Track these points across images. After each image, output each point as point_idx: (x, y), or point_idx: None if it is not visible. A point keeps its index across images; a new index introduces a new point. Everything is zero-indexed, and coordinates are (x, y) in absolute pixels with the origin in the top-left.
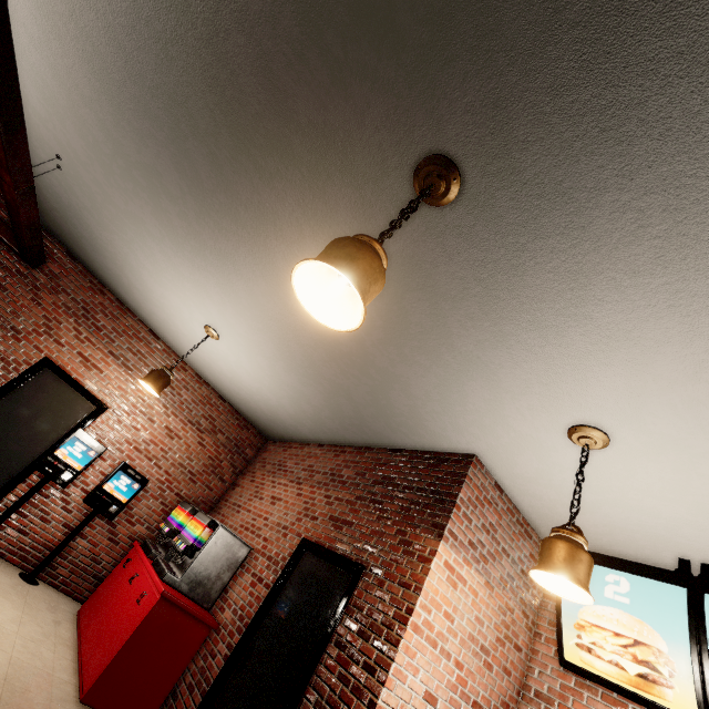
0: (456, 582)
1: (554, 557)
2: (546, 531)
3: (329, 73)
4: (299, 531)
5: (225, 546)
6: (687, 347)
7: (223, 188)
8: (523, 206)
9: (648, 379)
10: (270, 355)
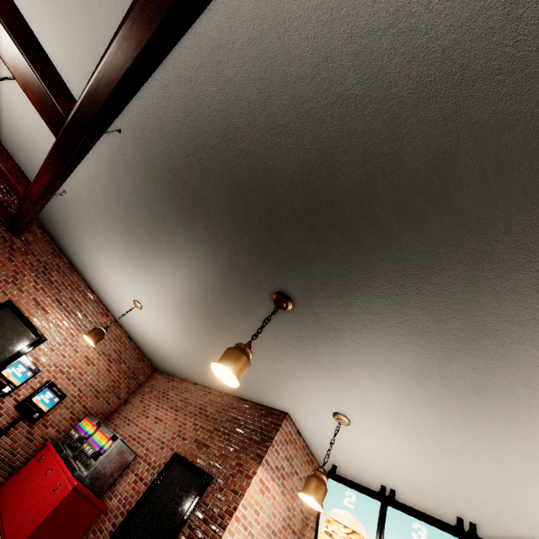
0: (265, 491)
1: (310, 486)
2: (322, 460)
3: (242, 248)
4: (173, 446)
5: (120, 453)
6: (377, 394)
7: (173, 254)
8: (317, 324)
9: (364, 402)
10: (176, 329)
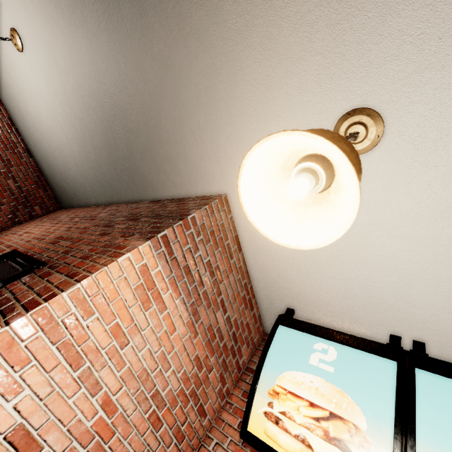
0: (151, 300)
1: None
2: (268, 305)
3: None
4: (18, 247)
5: None
6: None
7: None
8: None
9: None
10: (63, 65)
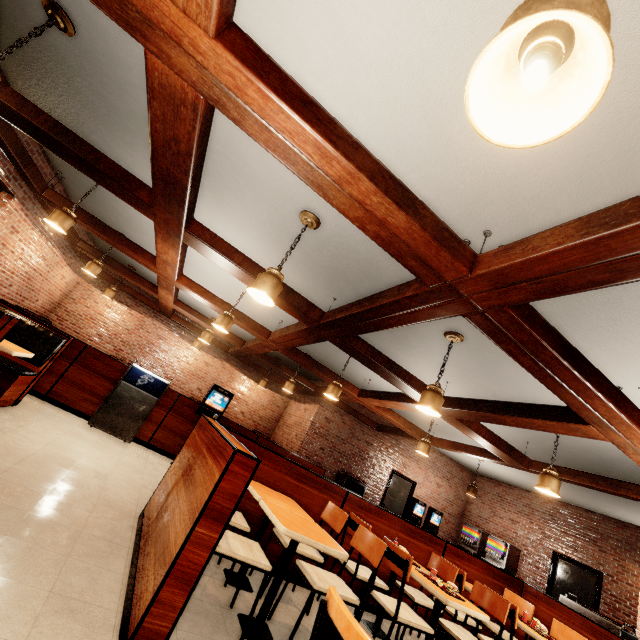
0: None
1: None
2: None
3: None
4: (547, 545)
5: (512, 552)
6: None
7: None
8: None
9: None
10: (522, 475)
